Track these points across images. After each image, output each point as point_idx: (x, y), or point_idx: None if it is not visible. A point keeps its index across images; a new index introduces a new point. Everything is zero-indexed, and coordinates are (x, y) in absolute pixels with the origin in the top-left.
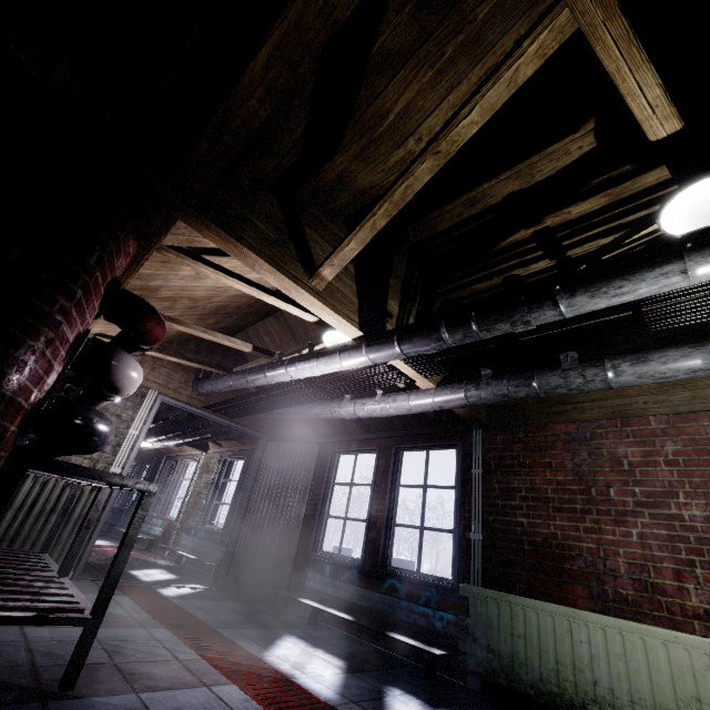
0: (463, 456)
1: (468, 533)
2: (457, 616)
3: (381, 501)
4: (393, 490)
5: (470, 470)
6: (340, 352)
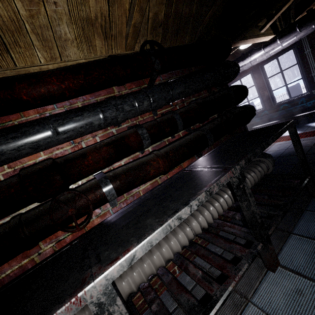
0: (298, 50)
1: (310, 75)
2: (313, 100)
3: (262, 88)
4: (266, 81)
5: (304, 53)
6: (263, 48)
